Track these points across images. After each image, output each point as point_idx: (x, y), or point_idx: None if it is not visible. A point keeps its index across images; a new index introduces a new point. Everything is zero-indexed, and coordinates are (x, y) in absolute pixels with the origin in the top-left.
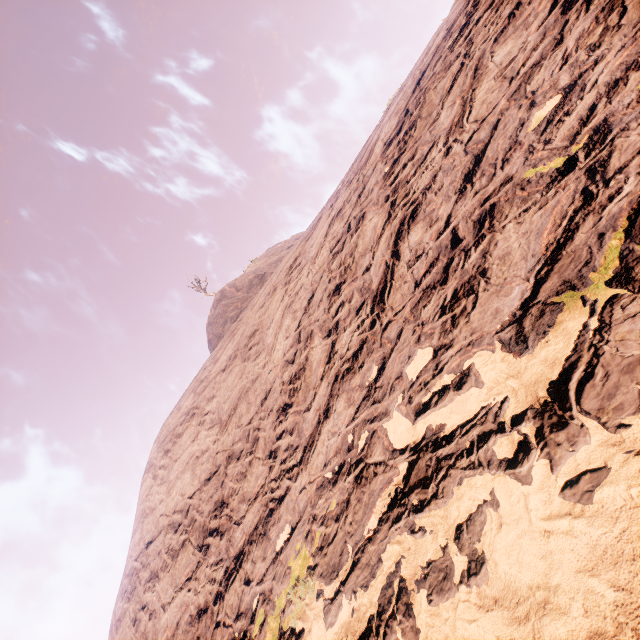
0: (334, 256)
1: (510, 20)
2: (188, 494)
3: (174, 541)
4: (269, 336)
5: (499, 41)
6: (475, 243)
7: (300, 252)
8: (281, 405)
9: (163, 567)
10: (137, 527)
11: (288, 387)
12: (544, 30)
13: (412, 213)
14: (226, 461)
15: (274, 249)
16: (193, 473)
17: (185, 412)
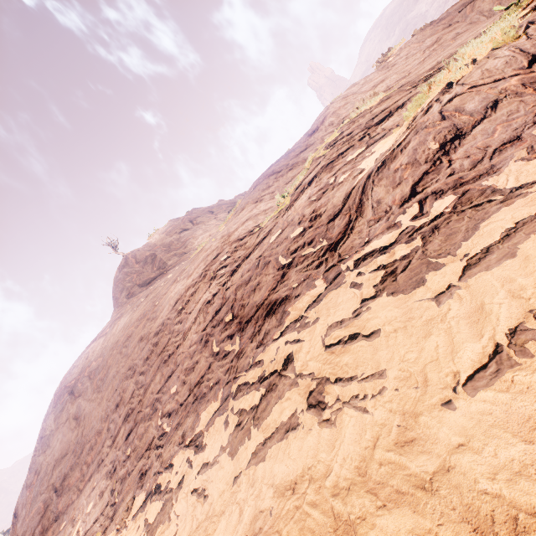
0: (126, 377)
1: (167, 360)
2: (55, 457)
3: (44, 483)
4: (106, 384)
5: (163, 366)
6: (111, 477)
7: (132, 334)
8: (92, 444)
9: (37, 495)
10: (33, 458)
11: (96, 436)
12: (153, 401)
13: (128, 415)
14: (72, 451)
15: (173, 225)
16: (60, 445)
17: (69, 390)
